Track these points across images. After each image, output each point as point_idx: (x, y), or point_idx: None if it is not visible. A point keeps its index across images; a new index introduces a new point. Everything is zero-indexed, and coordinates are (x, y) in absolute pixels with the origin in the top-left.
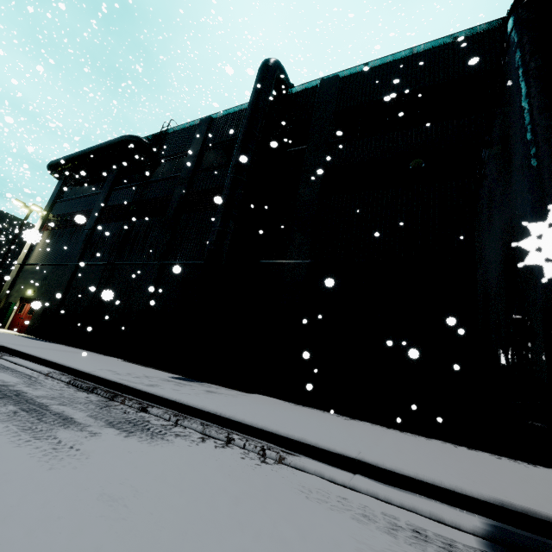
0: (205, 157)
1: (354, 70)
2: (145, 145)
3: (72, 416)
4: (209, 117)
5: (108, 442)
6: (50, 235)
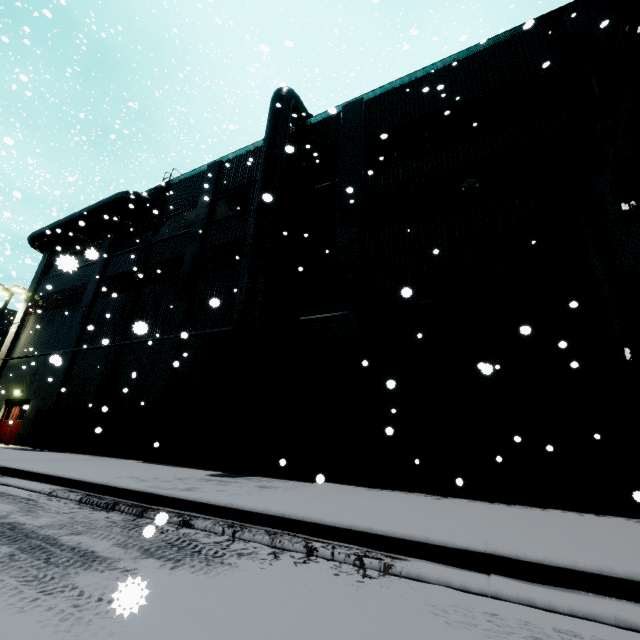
0: (219, 206)
1: (379, 91)
2: (145, 201)
3: (91, 548)
4: (218, 161)
5: (150, 581)
6: (38, 320)
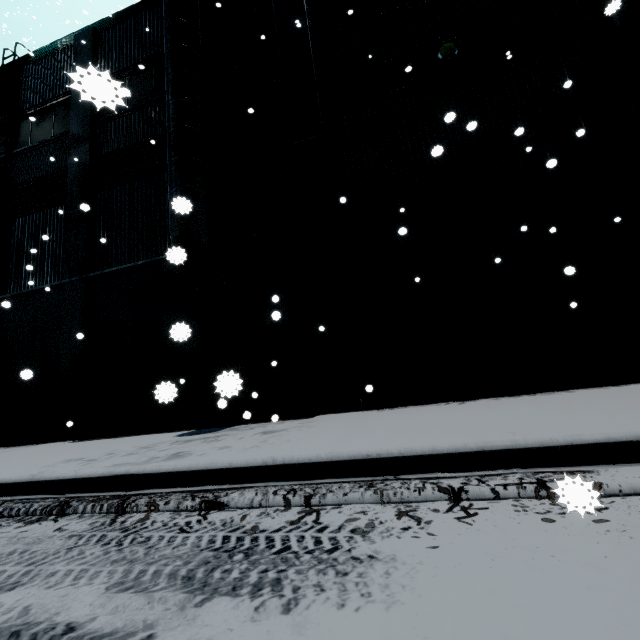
0: None
1: None
2: None
3: (61, 617)
4: (89, 29)
5: None
6: None
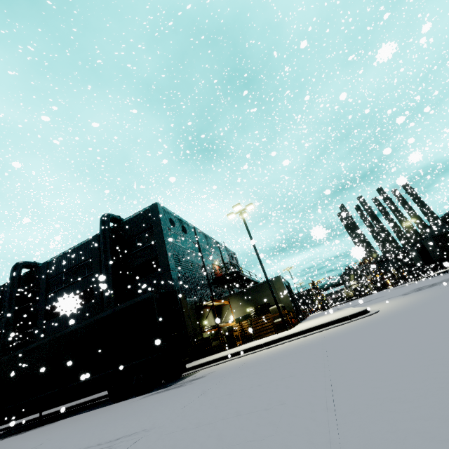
0: (4, 308)
1: (52, 259)
2: None
3: None
4: (1, 286)
5: None
6: None
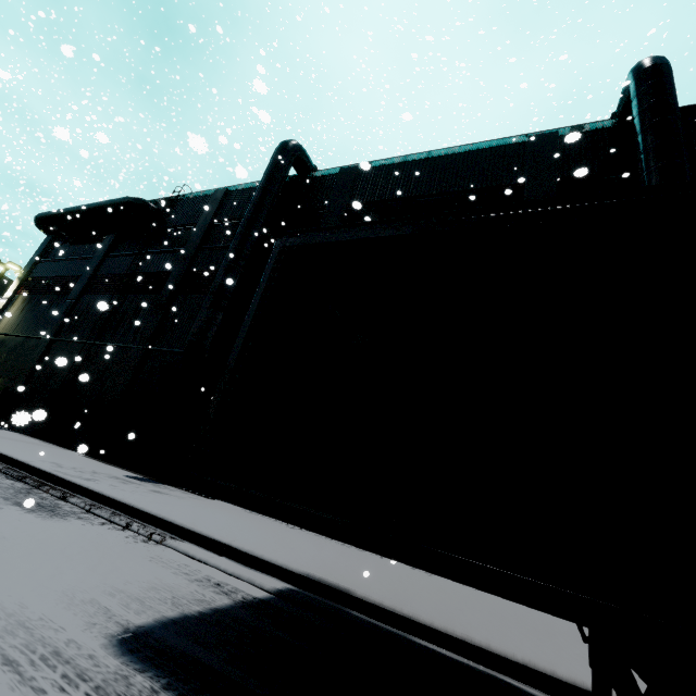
0: (214, 233)
1: (373, 164)
2: (151, 210)
3: None
4: (224, 189)
5: (6, 512)
6: (26, 301)
